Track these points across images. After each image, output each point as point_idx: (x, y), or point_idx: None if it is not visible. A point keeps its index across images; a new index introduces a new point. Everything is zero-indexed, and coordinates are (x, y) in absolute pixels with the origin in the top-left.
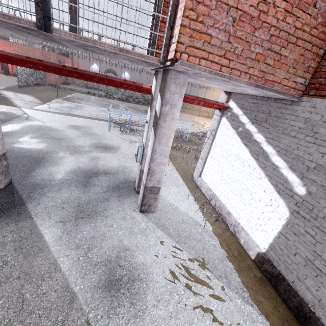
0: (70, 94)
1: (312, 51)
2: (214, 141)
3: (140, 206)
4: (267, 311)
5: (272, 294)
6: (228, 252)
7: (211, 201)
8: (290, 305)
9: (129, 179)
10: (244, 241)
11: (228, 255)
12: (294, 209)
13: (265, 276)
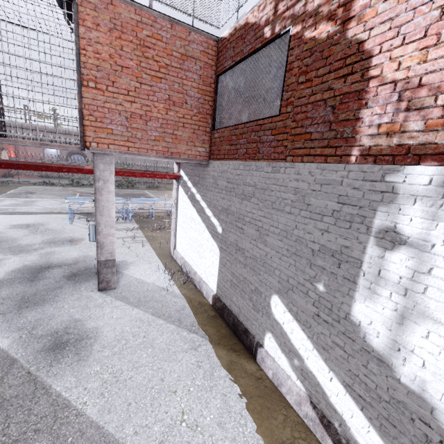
0: (14, 189)
1: (201, 130)
2: (178, 209)
3: (97, 285)
4: (210, 334)
5: (220, 323)
6: (189, 304)
7: (184, 269)
8: (230, 325)
9: (91, 266)
10: (205, 292)
11: (188, 306)
12: (220, 246)
13: (218, 313)
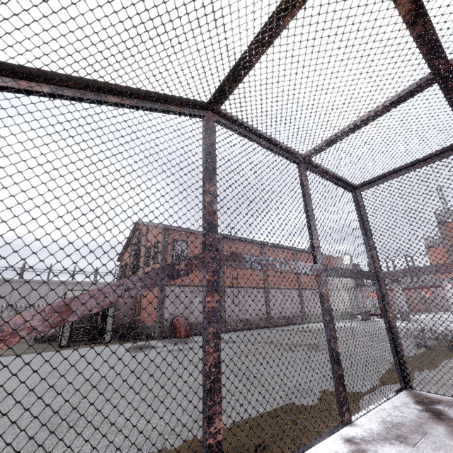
0: (432, 313)
1: None
2: None
3: None
4: None
5: None
6: None
7: None
8: None
9: None
10: None
11: None
12: None
13: None
